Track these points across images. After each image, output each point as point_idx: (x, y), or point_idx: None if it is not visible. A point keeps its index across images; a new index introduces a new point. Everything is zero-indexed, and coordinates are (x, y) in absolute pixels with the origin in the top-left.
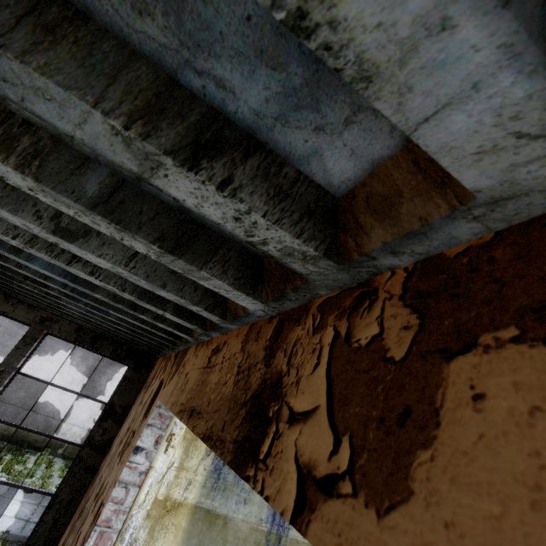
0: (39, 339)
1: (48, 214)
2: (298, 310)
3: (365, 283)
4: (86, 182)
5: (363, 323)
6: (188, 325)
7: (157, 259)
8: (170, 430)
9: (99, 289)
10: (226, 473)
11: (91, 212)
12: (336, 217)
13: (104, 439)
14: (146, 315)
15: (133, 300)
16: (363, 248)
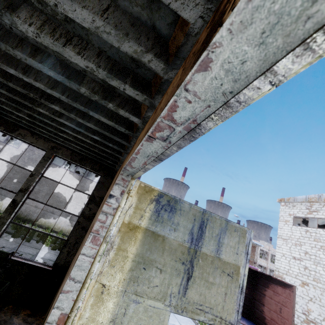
0: (51, 159)
1: None
2: None
3: None
4: None
5: None
6: (140, 97)
7: None
8: (128, 188)
9: (83, 84)
10: (163, 213)
11: None
12: None
13: (90, 213)
14: (112, 103)
15: (105, 79)
16: None
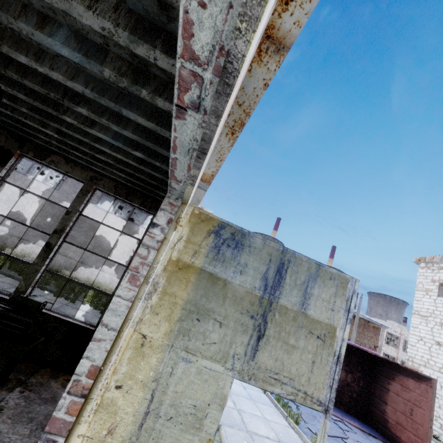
0: (91, 193)
1: None
2: None
3: None
4: None
5: None
6: None
7: None
8: (178, 215)
9: (106, 63)
10: (224, 250)
11: None
12: None
13: None
14: (146, 88)
15: (128, 46)
16: None
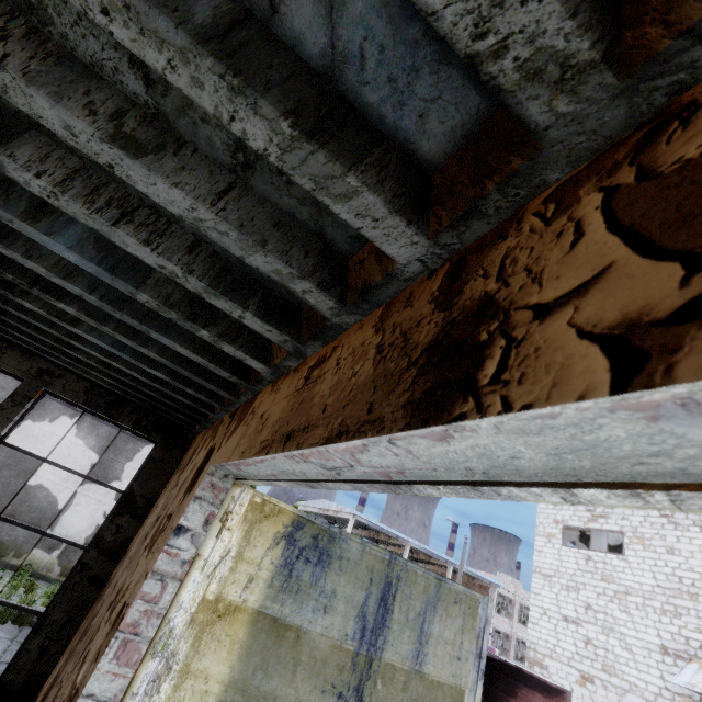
0: (34, 400)
1: (105, 110)
2: (494, 231)
3: (655, 117)
4: (195, 0)
5: (680, 142)
6: (275, 336)
7: (278, 162)
8: (225, 507)
9: (146, 286)
10: (300, 569)
11: (199, 50)
12: (617, 10)
13: (118, 540)
14: (209, 329)
15: (200, 293)
16: (684, 22)
